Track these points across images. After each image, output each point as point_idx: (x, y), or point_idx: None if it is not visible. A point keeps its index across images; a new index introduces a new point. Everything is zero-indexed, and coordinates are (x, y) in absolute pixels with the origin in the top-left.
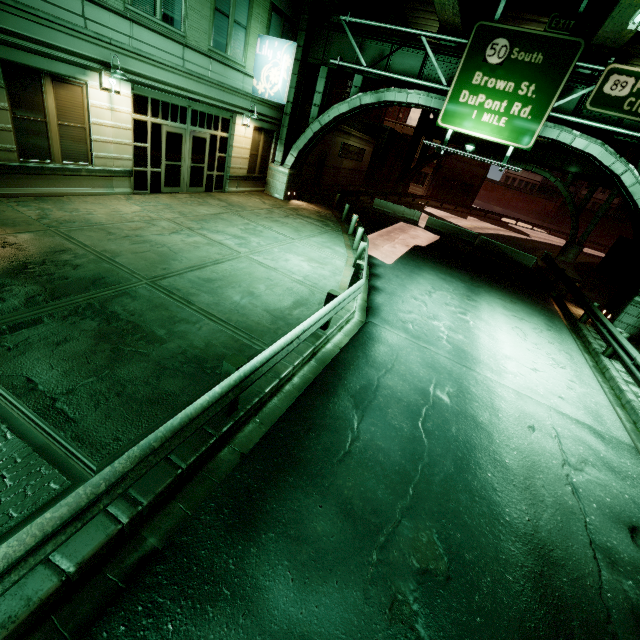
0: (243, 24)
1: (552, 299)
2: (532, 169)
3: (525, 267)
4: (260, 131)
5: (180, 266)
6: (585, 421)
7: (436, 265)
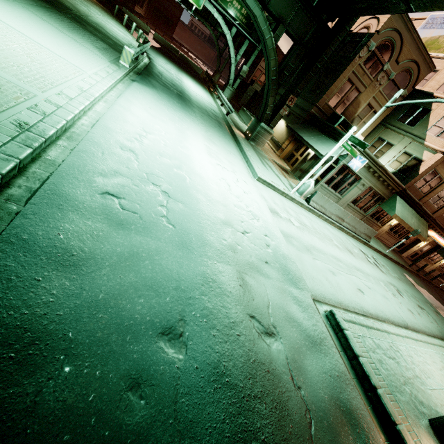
0: None
1: (206, 86)
2: (204, 22)
3: (198, 74)
4: None
5: (80, 12)
6: (208, 101)
7: (164, 57)
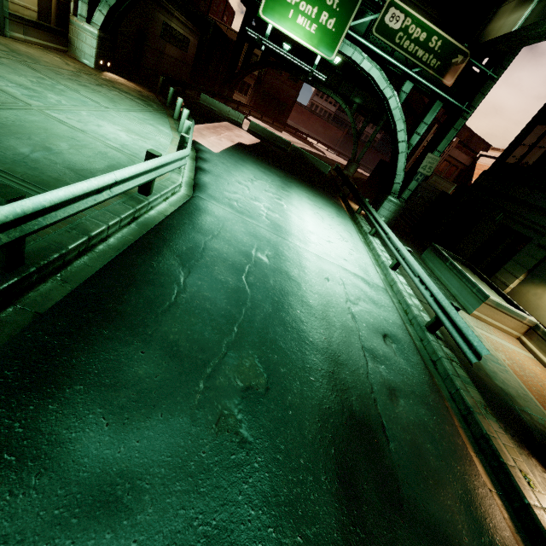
0: None
1: (340, 198)
2: (331, 94)
3: (323, 174)
4: None
5: None
6: (359, 274)
7: (257, 161)
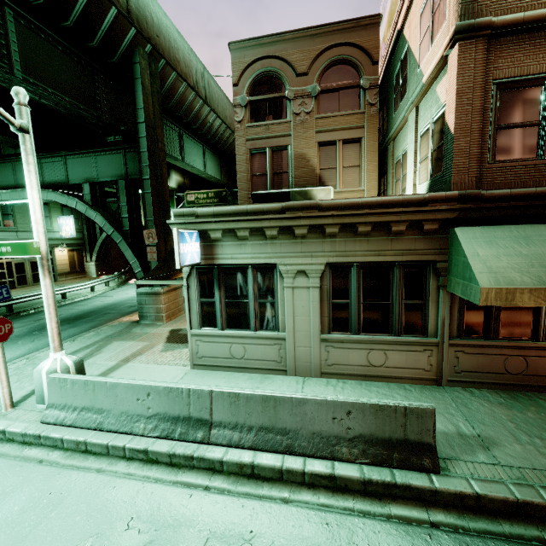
0: (47, 216)
1: None
2: None
3: None
4: (73, 251)
5: None
6: None
7: None
